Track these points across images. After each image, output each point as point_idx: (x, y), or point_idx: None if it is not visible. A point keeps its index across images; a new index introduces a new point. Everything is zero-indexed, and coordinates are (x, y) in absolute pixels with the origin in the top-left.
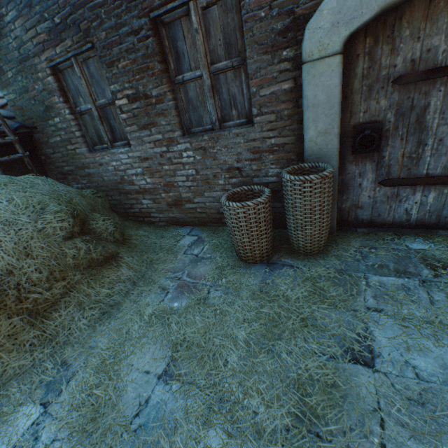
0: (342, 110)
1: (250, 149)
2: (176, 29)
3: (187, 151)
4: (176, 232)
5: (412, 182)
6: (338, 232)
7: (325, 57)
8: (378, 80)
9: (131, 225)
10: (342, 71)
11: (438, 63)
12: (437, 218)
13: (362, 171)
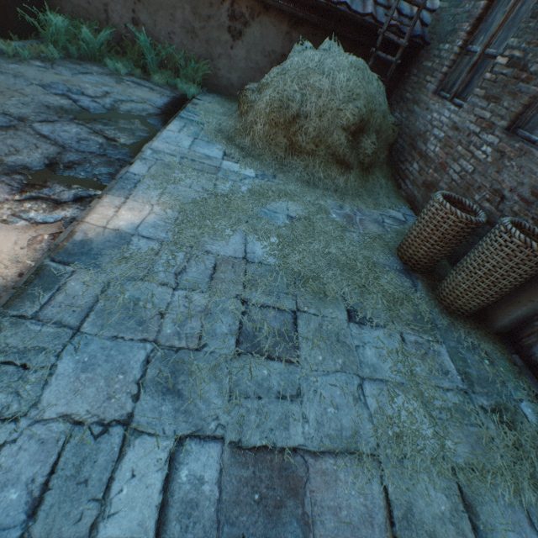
0: None
1: (534, 187)
2: None
3: (489, 146)
4: (400, 205)
5: None
6: (495, 335)
7: None
8: None
9: (385, 170)
10: None
11: None
12: None
13: None
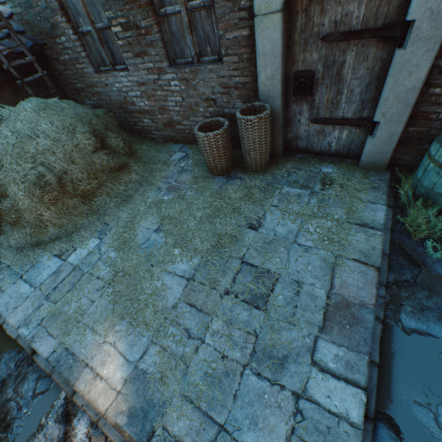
0: (287, 58)
1: (221, 84)
2: None
3: (174, 81)
4: (171, 148)
5: (332, 122)
6: (283, 156)
7: (270, 13)
8: (312, 35)
9: (136, 140)
10: (287, 24)
11: (352, 27)
12: (347, 151)
13: (300, 110)
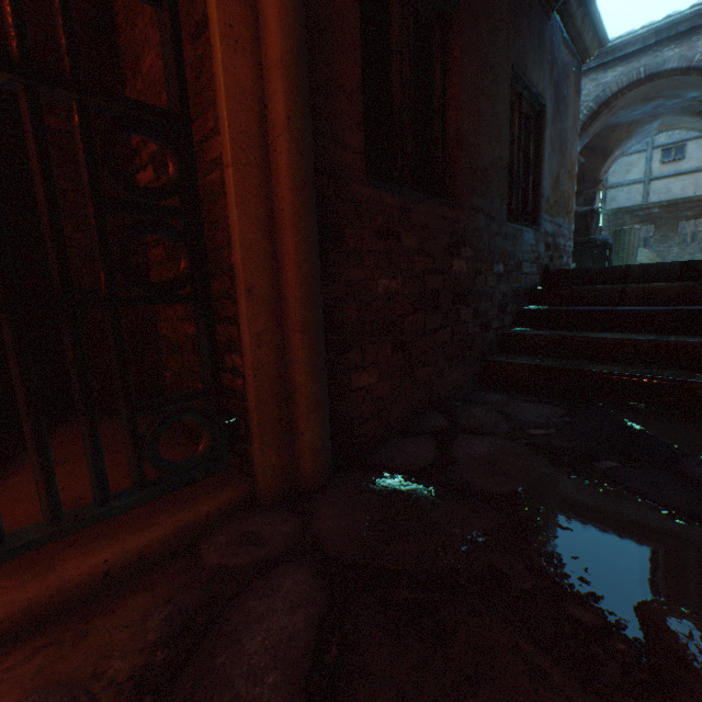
0: None
1: (698, 249)
2: (682, 224)
3: (675, 250)
4: None
5: None
6: None
7: None
8: None
9: None
10: None
11: None
12: None
13: None
